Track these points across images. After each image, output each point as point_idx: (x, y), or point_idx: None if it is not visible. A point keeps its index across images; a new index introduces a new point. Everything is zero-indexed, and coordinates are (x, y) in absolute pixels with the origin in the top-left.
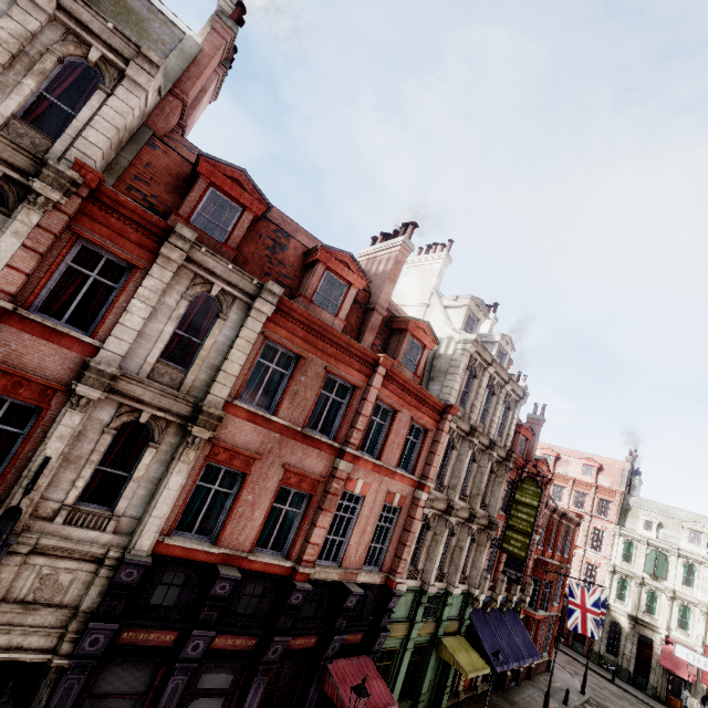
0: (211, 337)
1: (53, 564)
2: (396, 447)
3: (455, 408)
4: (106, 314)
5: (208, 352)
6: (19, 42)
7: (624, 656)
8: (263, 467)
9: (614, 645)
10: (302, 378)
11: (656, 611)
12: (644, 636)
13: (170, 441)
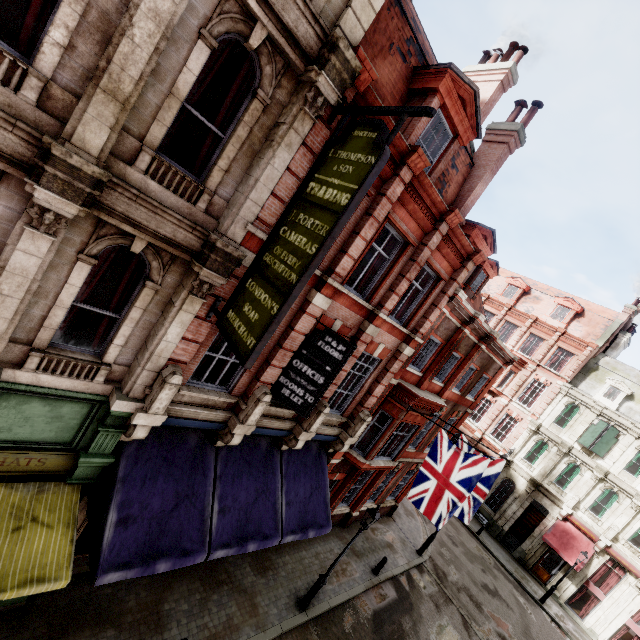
0: None
1: None
2: None
3: None
4: None
5: None
6: None
7: (504, 514)
8: None
9: (500, 497)
10: None
11: (569, 485)
12: (539, 503)
13: None
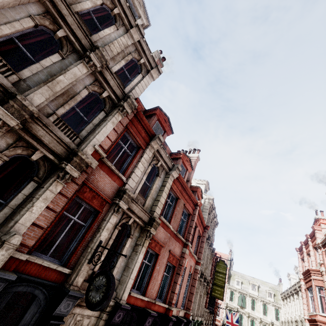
0: (155, 184)
1: (82, 313)
2: (194, 243)
3: (209, 227)
4: (129, 167)
5: (153, 191)
6: (124, 47)
7: None
8: (163, 251)
9: None
10: (178, 208)
11: (243, 324)
12: None
13: (136, 235)
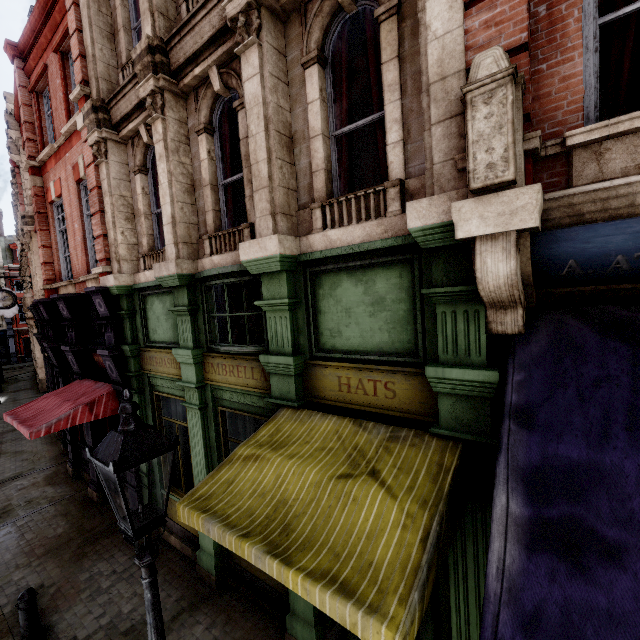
0: None
1: None
2: (61, 109)
3: None
4: None
5: None
6: None
7: None
8: None
9: None
10: None
11: None
12: None
13: None
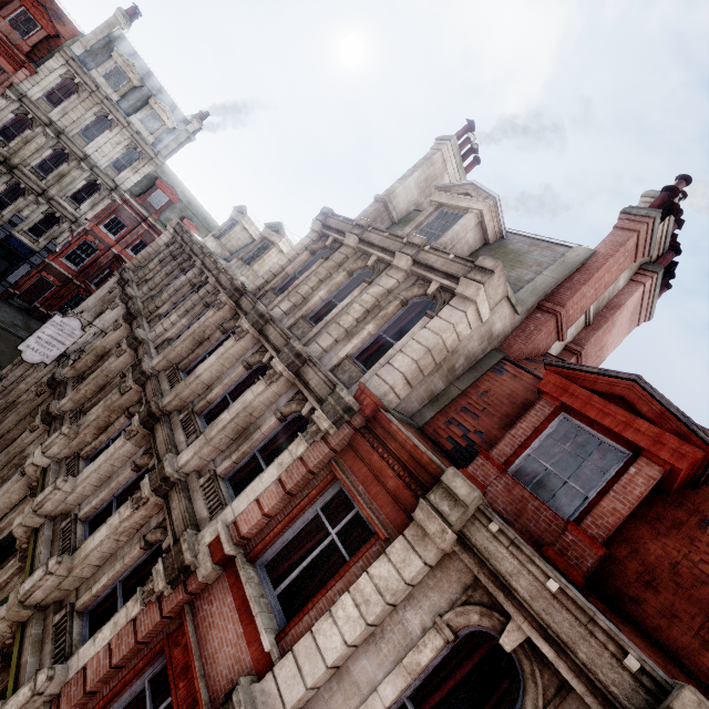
0: None
1: None
2: None
3: None
4: (310, 604)
5: None
6: (375, 299)
7: None
8: None
9: None
10: None
11: None
12: None
13: None
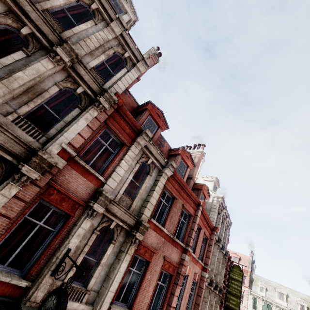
0: (145, 184)
1: None
2: (199, 247)
3: (218, 229)
4: (109, 166)
5: (142, 191)
6: (104, 41)
7: None
8: (156, 258)
9: None
10: (174, 209)
11: None
12: None
13: (120, 240)
